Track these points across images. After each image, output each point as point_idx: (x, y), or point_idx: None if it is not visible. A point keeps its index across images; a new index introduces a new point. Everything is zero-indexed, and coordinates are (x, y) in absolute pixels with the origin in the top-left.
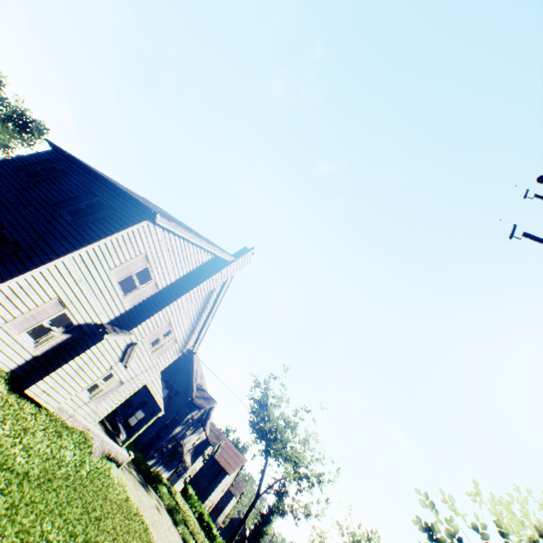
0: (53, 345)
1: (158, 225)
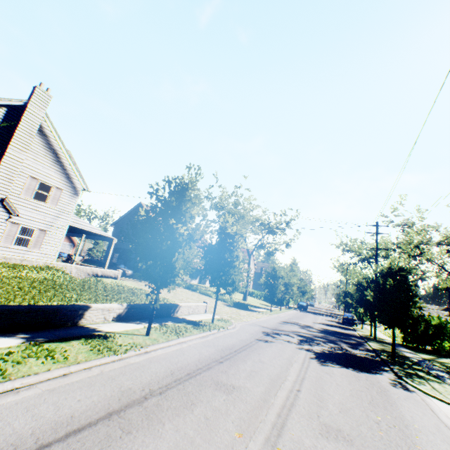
0: None
1: None
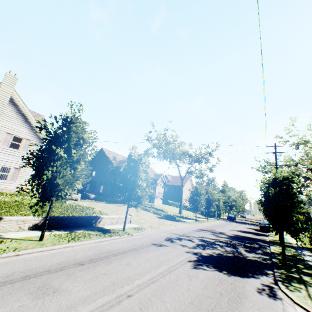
0: None
1: None
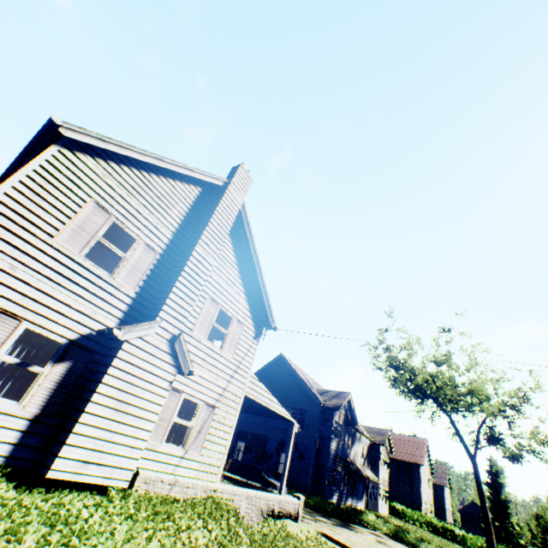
0: (52, 389)
1: (78, 152)
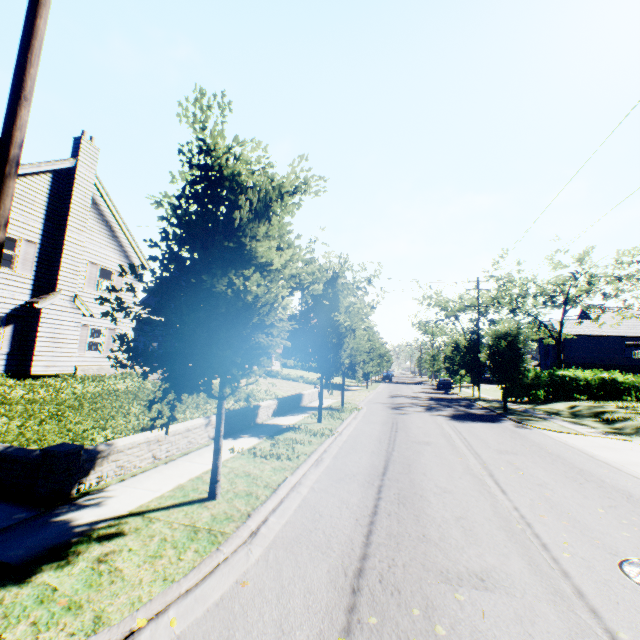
0: (11, 340)
1: None
